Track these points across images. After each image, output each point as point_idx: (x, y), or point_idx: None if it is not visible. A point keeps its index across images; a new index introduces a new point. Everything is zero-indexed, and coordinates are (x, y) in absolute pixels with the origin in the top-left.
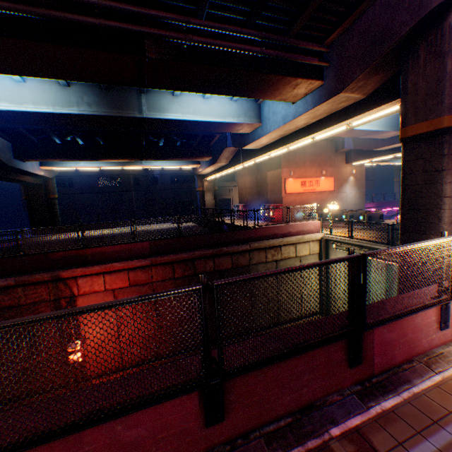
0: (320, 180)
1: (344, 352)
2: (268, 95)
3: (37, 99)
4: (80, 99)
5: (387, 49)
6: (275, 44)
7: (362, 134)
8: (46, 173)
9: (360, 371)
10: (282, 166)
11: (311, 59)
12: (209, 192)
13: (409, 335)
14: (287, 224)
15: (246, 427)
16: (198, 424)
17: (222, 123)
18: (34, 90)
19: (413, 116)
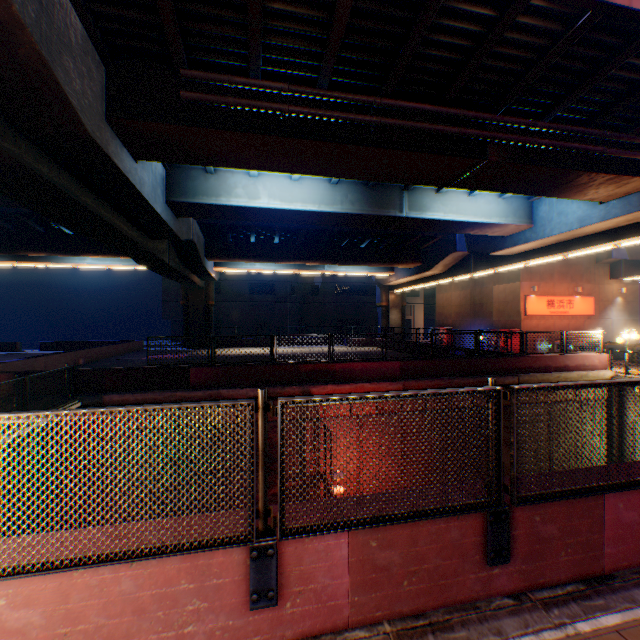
0: (574, 300)
1: None
2: (577, 194)
3: (305, 198)
4: (343, 198)
5: None
6: (611, 142)
7: None
8: (215, 275)
9: None
10: (521, 278)
11: None
12: (395, 308)
13: None
14: (563, 355)
15: None
16: None
17: (485, 223)
18: (303, 188)
19: None
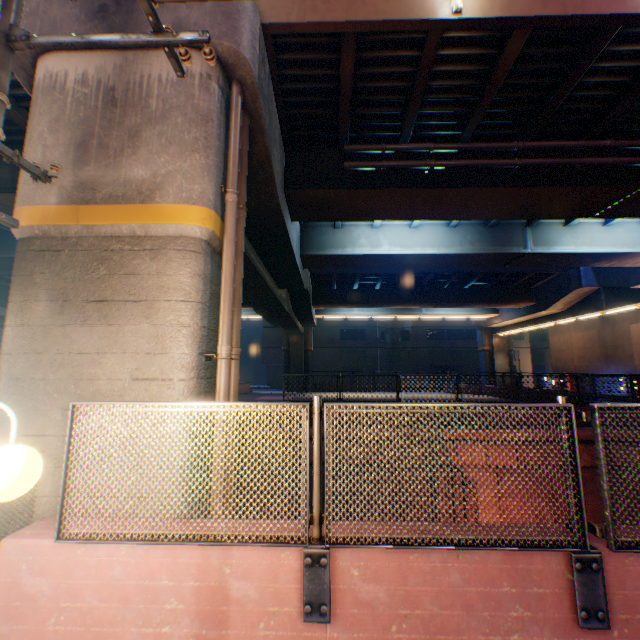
0: None
1: None
2: None
3: (423, 242)
4: (461, 239)
5: None
6: None
7: None
8: (315, 321)
9: None
10: None
11: None
12: (500, 352)
13: None
14: None
15: None
16: None
17: (627, 253)
18: (421, 233)
19: None
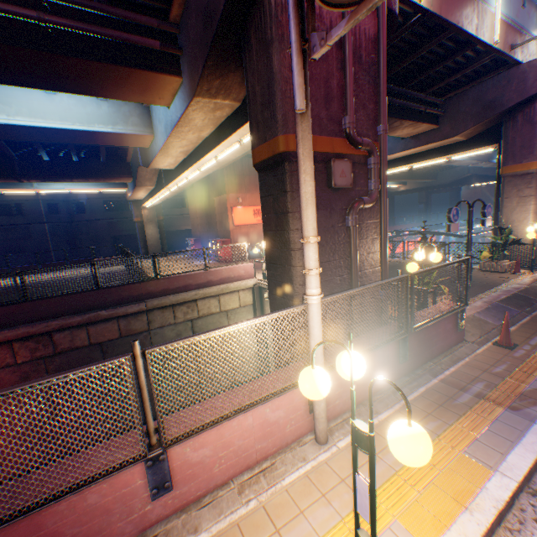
0: None
1: None
2: (116, 93)
3: None
4: None
5: (215, 31)
6: (82, 11)
7: None
8: None
9: None
10: (228, 190)
11: (147, 41)
12: (151, 223)
13: (74, 531)
14: (206, 271)
15: None
16: None
17: (89, 132)
18: None
19: (257, 134)
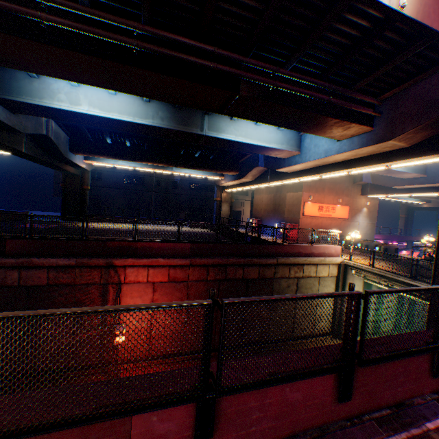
0: (336, 207)
1: (428, 363)
2: (320, 132)
3: (121, 110)
4: (155, 114)
5: None
6: (338, 94)
7: (385, 172)
8: (87, 166)
9: (436, 382)
10: (303, 189)
11: (366, 110)
12: (226, 203)
13: None
14: (311, 245)
15: (358, 410)
16: (330, 400)
17: (267, 147)
18: (121, 101)
19: None
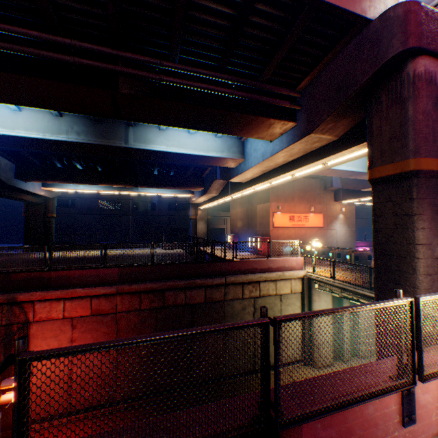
0: (309, 216)
1: None
2: (245, 133)
3: (29, 126)
4: (70, 128)
5: (350, 94)
6: (248, 88)
7: (347, 174)
8: (47, 193)
9: None
10: (271, 200)
11: (282, 102)
12: (202, 220)
13: (359, 433)
14: (268, 259)
15: None
16: None
17: (206, 156)
18: (28, 118)
19: (379, 157)
